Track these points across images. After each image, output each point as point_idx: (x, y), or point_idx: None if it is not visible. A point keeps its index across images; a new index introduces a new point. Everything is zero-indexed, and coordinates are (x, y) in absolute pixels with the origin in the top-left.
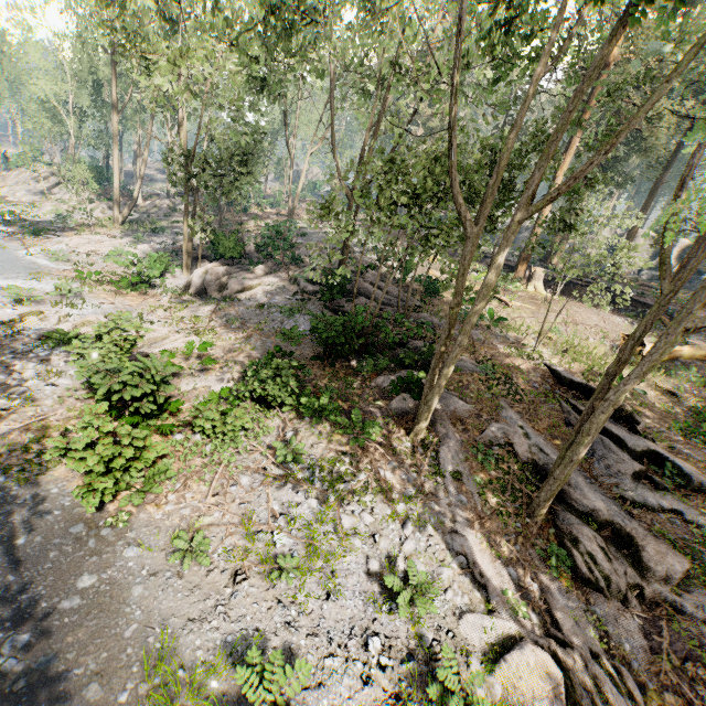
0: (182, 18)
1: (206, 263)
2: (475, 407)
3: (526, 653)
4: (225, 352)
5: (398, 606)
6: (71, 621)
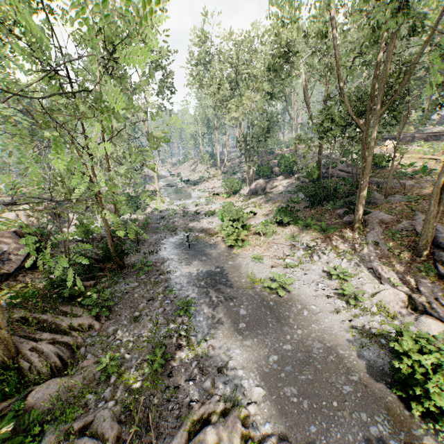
0: (238, 86)
1: (256, 180)
2: (397, 217)
3: (389, 290)
4: (266, 211)
5: (332, 276)
6: (228, 268)
